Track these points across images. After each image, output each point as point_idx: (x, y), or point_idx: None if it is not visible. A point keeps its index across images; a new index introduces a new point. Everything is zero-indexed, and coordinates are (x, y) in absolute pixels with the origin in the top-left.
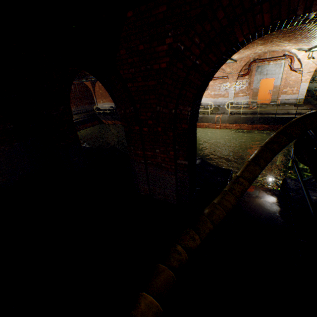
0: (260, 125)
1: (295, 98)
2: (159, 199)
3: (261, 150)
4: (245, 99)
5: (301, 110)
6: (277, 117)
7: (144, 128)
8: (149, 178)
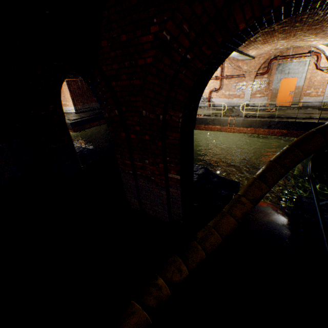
0: (277, 130)
1: (320, 101)
2: (151, 215)
3: (270, 165)
4: (263, 101)
5: (325, 115)
6: (297, 122)
7: (132, 134)
8: (139, 191)
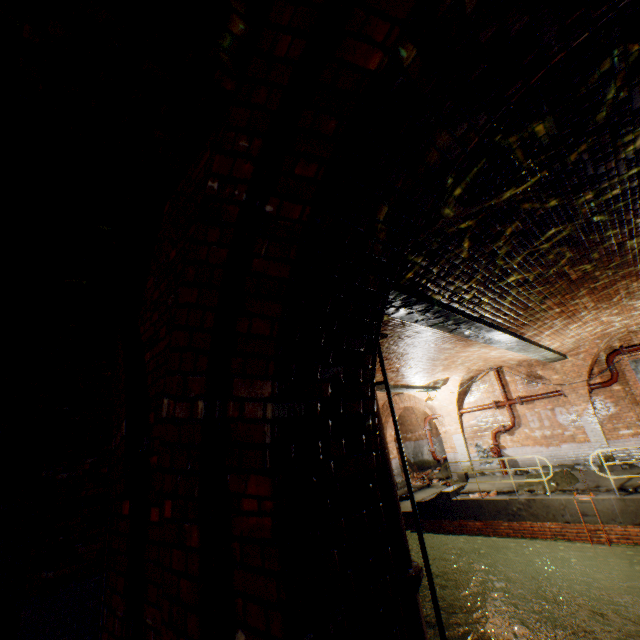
0: None
1: None
2: None
3: None
4: None
5: None
6: None
7: (155, 505)
8: None
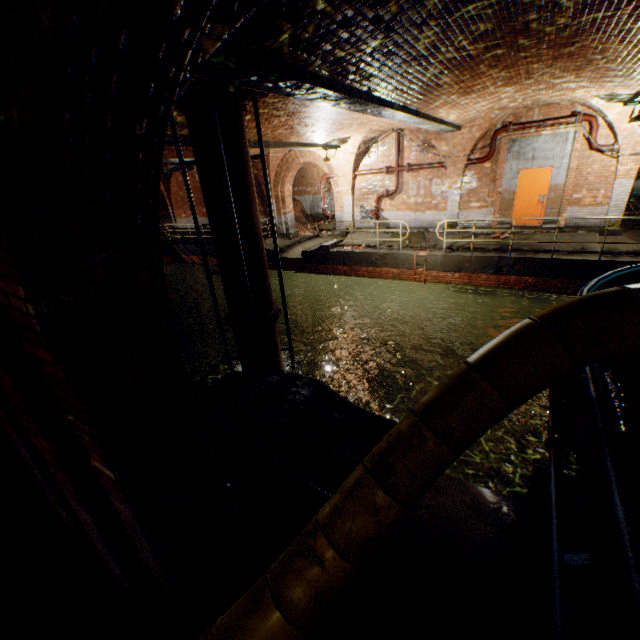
0: (516, 277)
1: (602, 216)
2: None
3: (409, 429)
4: (486, 216)
5: (615, 244)
6: (556, 260)
7: None
8: None
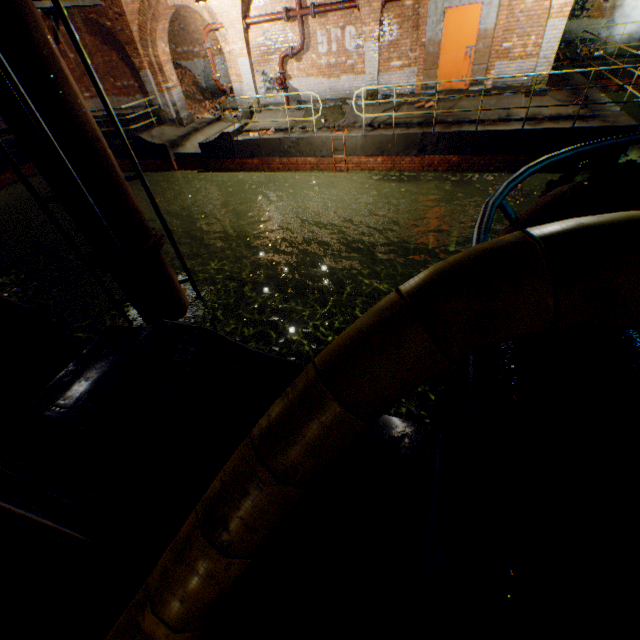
0: (440, 157)
1: (531, 71)
2: None
3: (244, 468)
4: (409, 79)
5: (540, 108)
6: (481, 133)
7: None
8: None
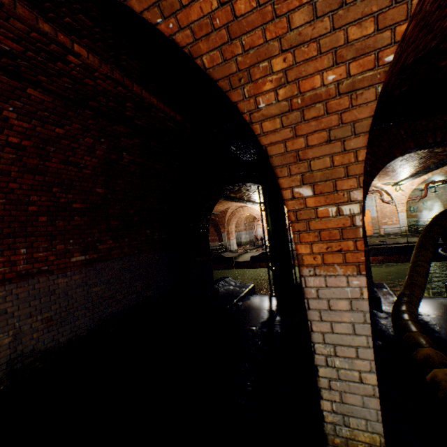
0: (372, 257)
1: (398, 228)
2: None
3: (423, 238)
4: None
5: (410, 239)
6: (389, 247)
7: None
8: None
